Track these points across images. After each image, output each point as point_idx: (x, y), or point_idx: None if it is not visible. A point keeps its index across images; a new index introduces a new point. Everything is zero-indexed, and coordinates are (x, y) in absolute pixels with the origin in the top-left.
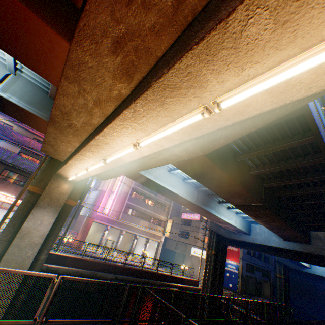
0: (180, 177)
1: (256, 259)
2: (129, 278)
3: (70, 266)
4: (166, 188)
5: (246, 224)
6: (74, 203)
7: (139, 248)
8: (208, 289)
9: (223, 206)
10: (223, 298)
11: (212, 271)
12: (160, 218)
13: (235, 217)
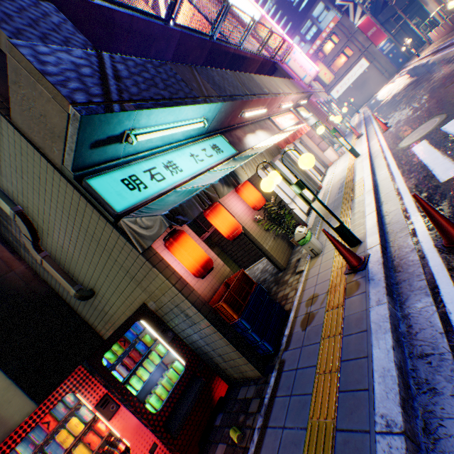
0: None
1: None
2: None
3: None
4: None
5: None
6: None
7: None
8: None
9: None
10: None
11: None
12: None
13: None
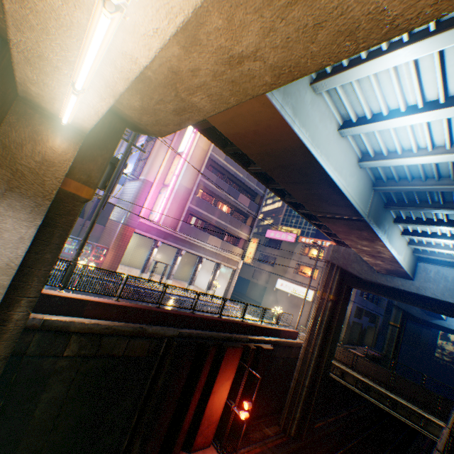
0: (354, 153)
1: (368, 302)
2: (201, 333)
3: (94, 317)
4: (327, 176)
5: (412, 263)
6: (87, 194)
7: (202, 274)
8: (316, 348)
9: (397, 229)
10: (334, 359)
11: (325, 324)
12: (239, 236)
13: (405, 251)
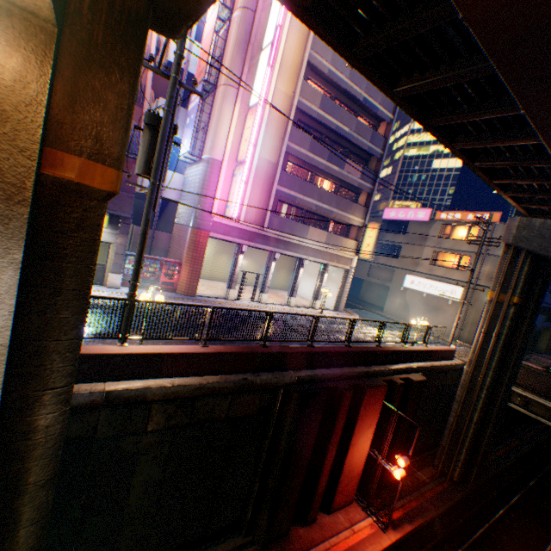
0: None
1: (547, 294)
2: (328, 374)
3: (177, 375)
4: None
5: None
6: (103, 182)
7: (301, 279)
8: (490, 373)
9: None
10: (514, 386)
11: (504, 340)
12: (349, 223)
13: None
